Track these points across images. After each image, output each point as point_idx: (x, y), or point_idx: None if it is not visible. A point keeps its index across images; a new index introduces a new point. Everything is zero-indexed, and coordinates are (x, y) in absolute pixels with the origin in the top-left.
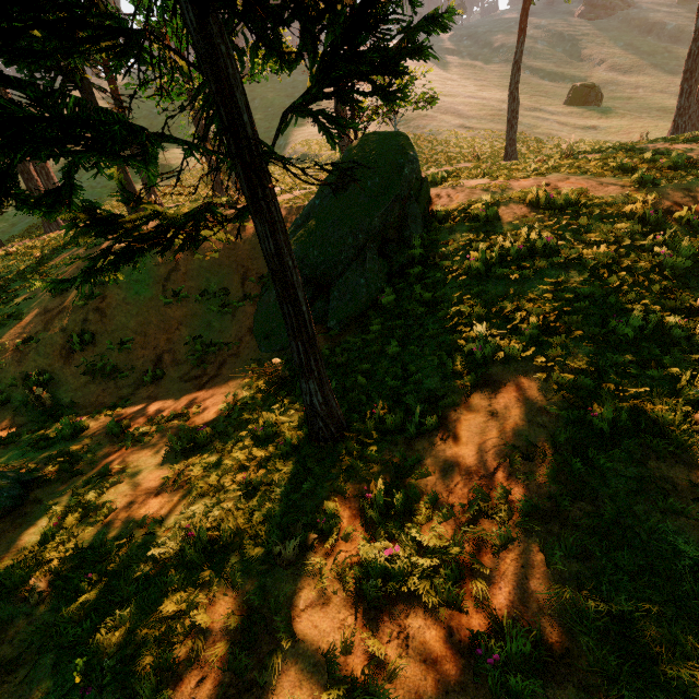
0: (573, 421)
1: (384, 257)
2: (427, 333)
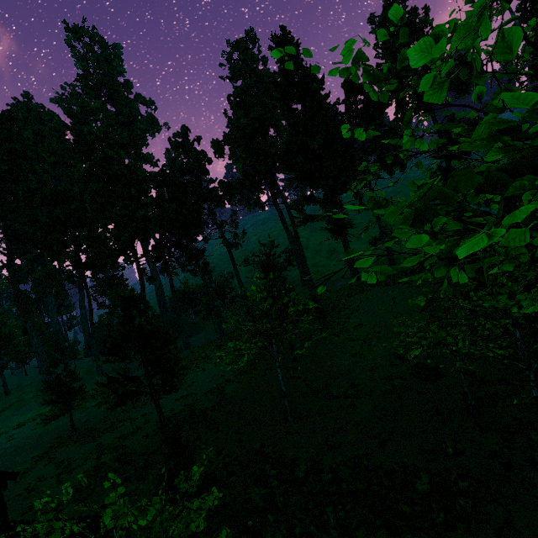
0: None
1: None
2: None
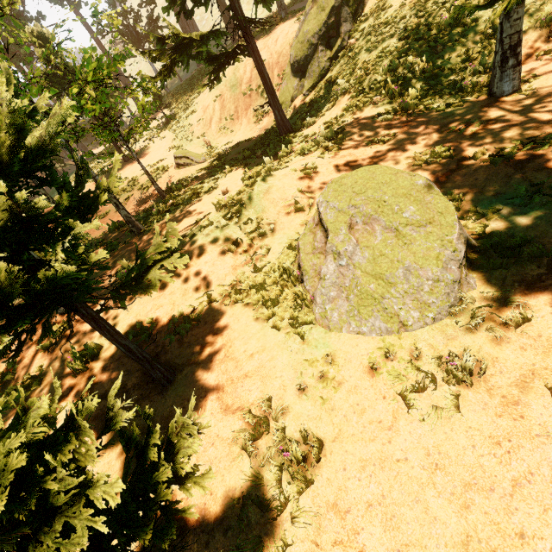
0: (345, 110)
1: (330, 48)
2: (332, 88)
